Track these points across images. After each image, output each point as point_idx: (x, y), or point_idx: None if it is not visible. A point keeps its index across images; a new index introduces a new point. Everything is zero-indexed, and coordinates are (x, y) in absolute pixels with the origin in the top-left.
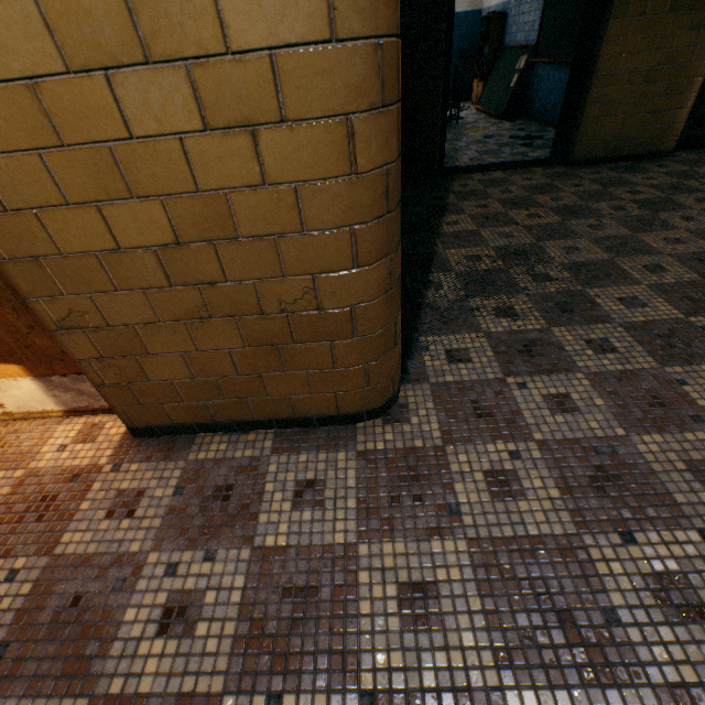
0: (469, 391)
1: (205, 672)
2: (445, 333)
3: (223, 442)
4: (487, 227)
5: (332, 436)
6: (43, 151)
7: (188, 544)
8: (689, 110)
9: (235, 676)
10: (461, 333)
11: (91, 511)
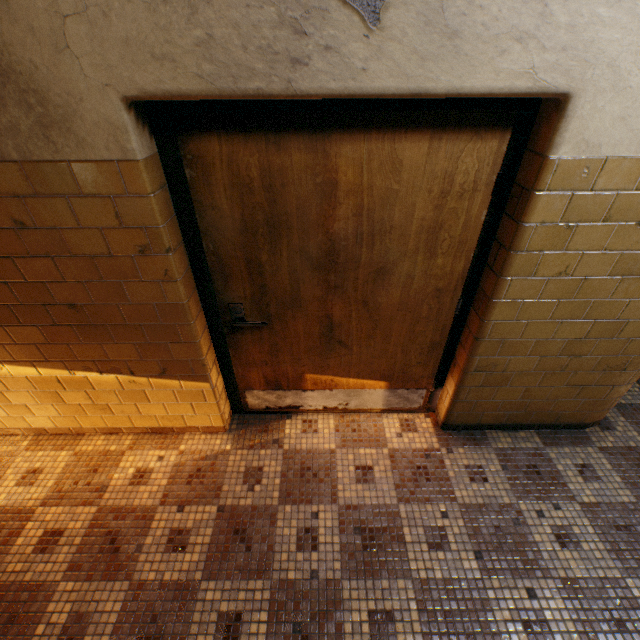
0: None
1: (603, 567)
2: None
3: (504, 436)
4: None
5: (573, 436)
6: (560, 300)
7: (537, 499)
8: None
9: (622, 569)
10: None
11: (458, 477)
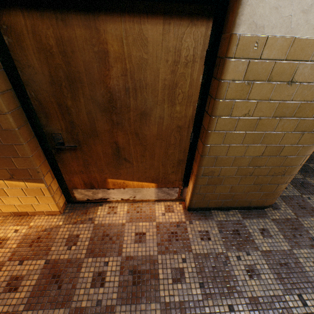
0: (293, 199)
1: (273, 289)
2: None
3: (222, 214)
4: None
5: (258, 213)
6: (246, 132)
7: (238, 249)
8: None
9: (283, 290)
10: None
11: (194, 238)
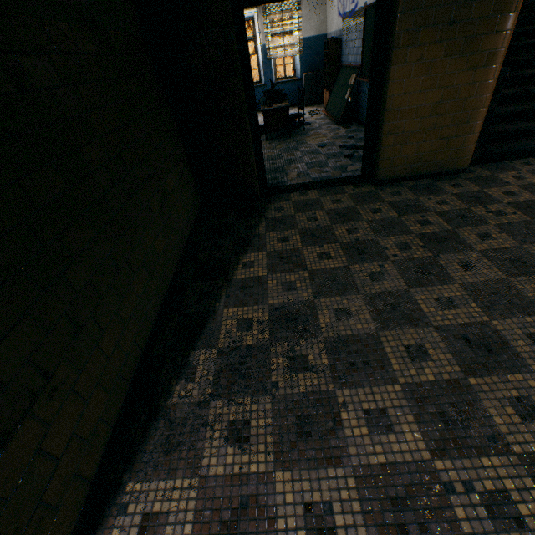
0: None
1: None
2: (158, 474)
3: None
4: (277, 272)
5: None
6: None
7: None
8: (477, 134)
9: None
10: (176, 474)
11: None
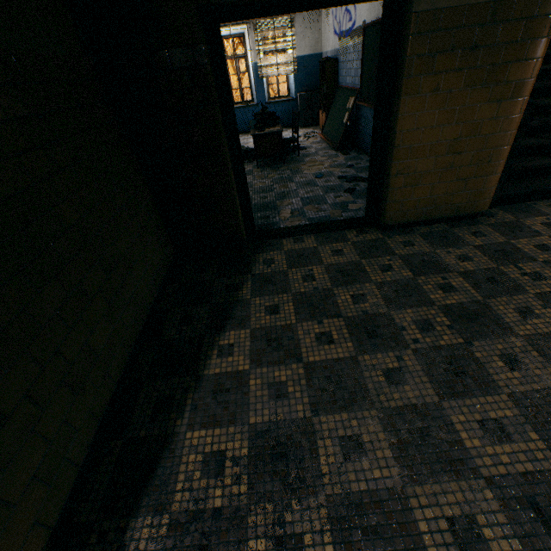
0: None
1: None
2: None
3: None
4: (263, 363)
5: None
6: None
7: None
8: (499, 174)
9: None
10: None
11: None
